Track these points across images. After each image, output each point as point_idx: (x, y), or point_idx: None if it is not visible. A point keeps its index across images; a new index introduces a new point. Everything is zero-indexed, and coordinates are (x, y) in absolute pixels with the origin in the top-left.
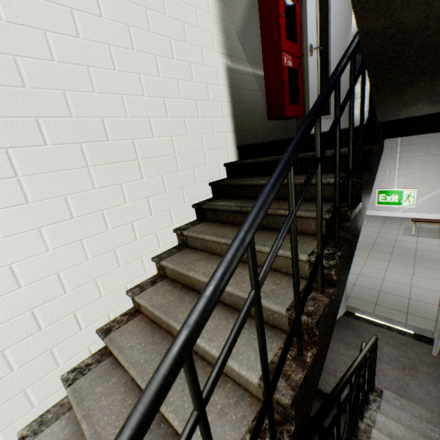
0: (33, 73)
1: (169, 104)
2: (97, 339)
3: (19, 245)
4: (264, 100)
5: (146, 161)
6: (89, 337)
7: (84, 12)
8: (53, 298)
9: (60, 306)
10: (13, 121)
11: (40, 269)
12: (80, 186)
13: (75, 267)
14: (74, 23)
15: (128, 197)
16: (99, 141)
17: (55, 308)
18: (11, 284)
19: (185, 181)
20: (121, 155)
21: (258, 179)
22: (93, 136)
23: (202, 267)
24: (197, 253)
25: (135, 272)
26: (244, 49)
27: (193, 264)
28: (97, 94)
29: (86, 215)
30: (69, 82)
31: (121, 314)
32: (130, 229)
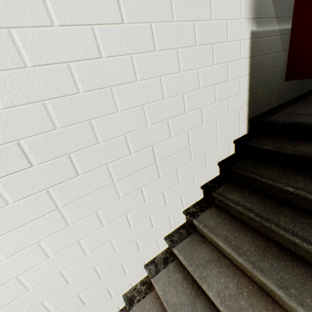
0: (61, 112)
1: (187, 99)
2: (123, 300)
3: (65, 256)
4: (285, 58)
5: (162, 161)
6: (117, 300)
7: (105, 23)
8: (92, 283)
9: (97, 287)
10: (49, 163)
11: (81, 268)
12: (107, 200)
13: (106, 260)
14: (95, 41)
15: (146, 197)
16: (122, 157)
17: (93, 289)
18: (62, 283)
19: (196, 168)
20: (141, 163)
21: (282, 180)
22: (117, 154)
23: (215, 280)
24: (206, 246)
25: (151, 250)
26: (274, 2)
27: (204, 268)
28: (120, 112)
29: (113, 221)
30: (93, 109)
31: (140, 281)
32: (148, 221)
